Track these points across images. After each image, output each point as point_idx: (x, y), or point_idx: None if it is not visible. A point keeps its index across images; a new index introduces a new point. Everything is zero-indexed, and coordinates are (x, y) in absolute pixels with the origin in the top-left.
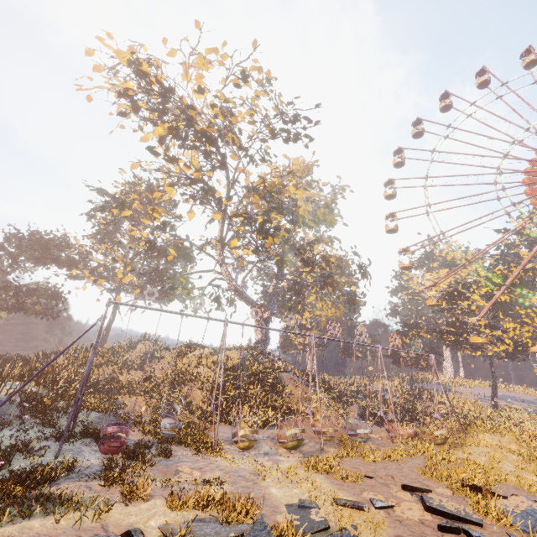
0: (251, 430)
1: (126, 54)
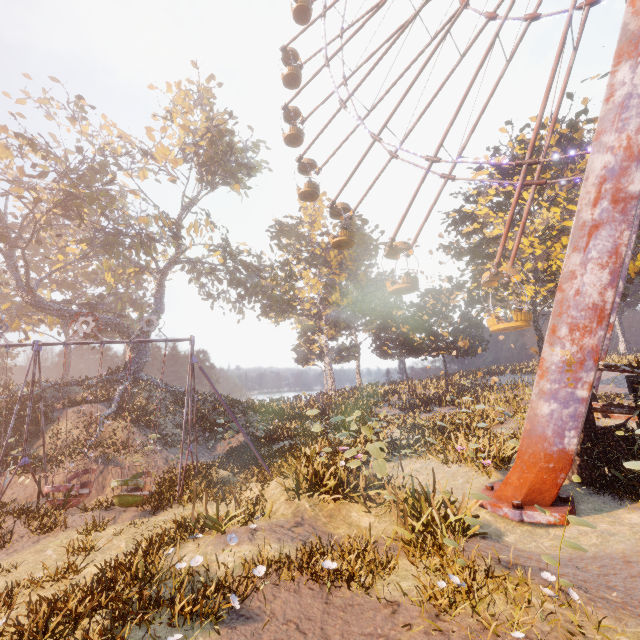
0: None
1: None
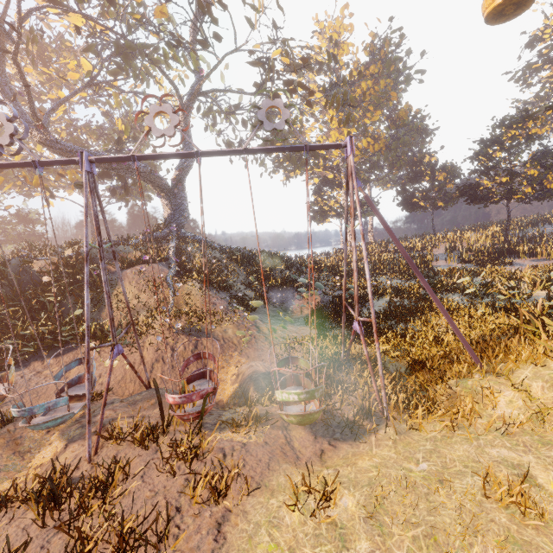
0: None
1: None
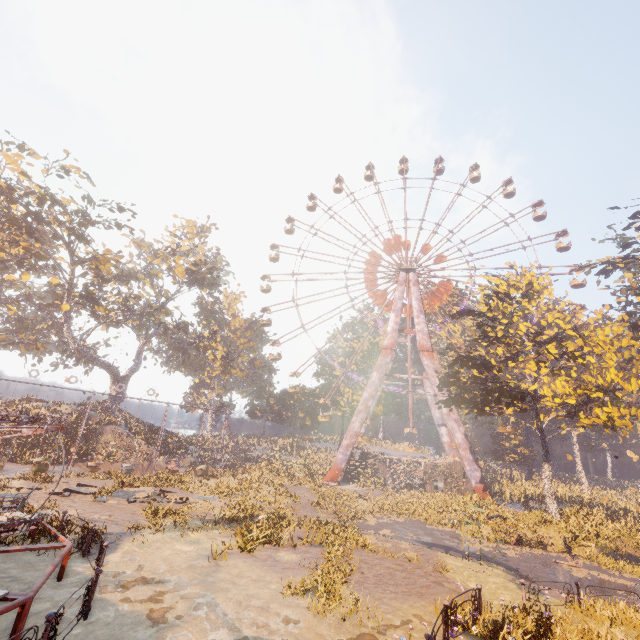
0: None
1: None
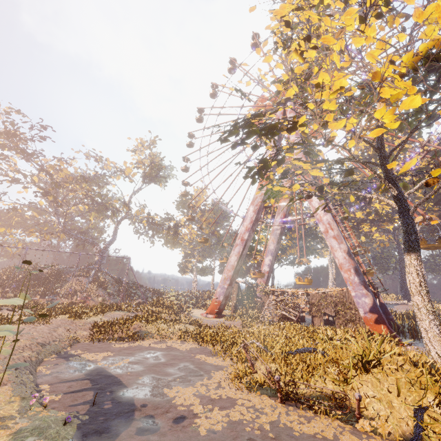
0: None
1: None
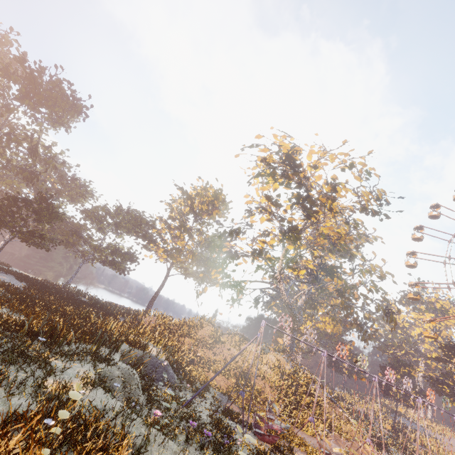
0: (345, 451)
1: (284, 144)
